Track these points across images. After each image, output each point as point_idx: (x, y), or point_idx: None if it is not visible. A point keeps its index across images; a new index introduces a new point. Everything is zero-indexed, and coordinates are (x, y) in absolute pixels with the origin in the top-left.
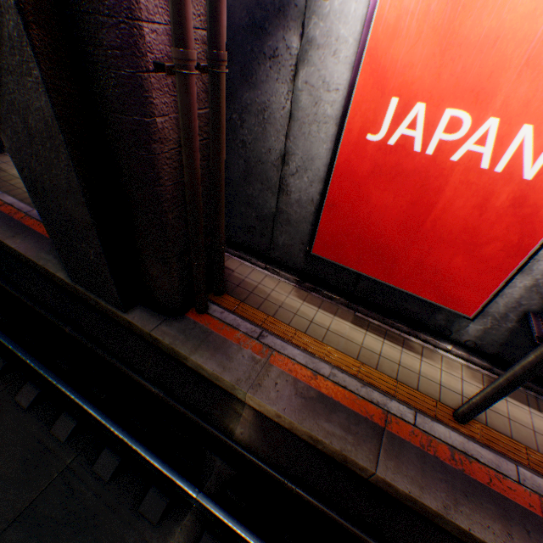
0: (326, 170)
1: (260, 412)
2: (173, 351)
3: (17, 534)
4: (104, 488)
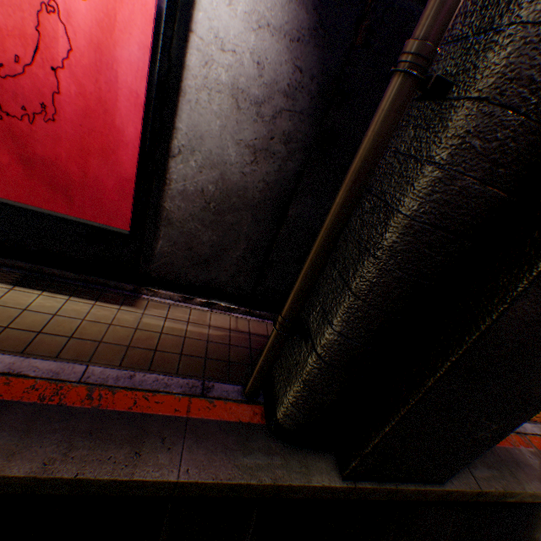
0: None
1: None
2: (498, 496)
3: None
4: None
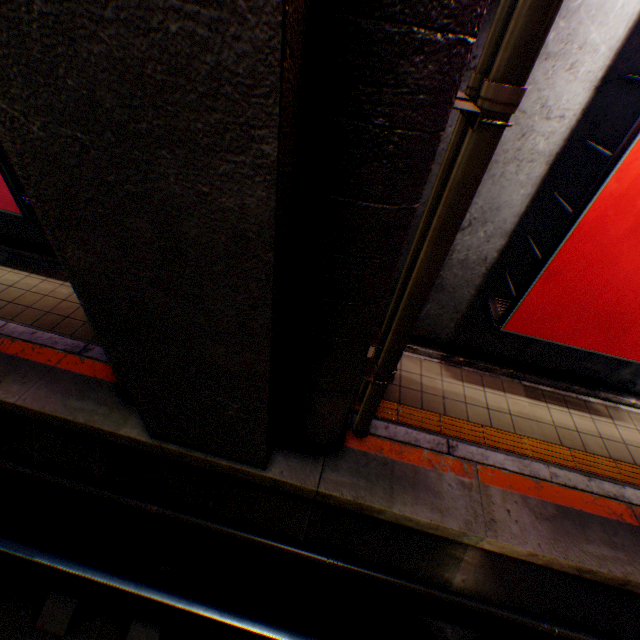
0: (515, 222)
1: (490, 551)
2: (355, 506)
3: None
4: None
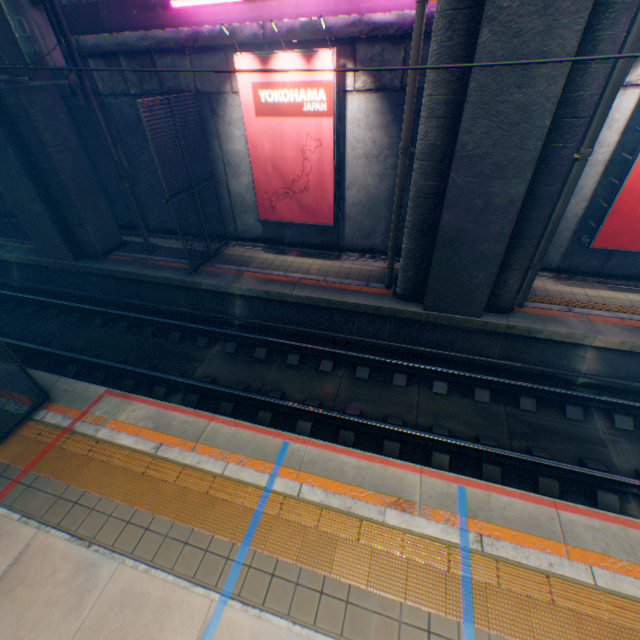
0: (590, 194)
1: (599, 350)
2: (526, 331)
3: (518, 442)
4: (536, 415)
